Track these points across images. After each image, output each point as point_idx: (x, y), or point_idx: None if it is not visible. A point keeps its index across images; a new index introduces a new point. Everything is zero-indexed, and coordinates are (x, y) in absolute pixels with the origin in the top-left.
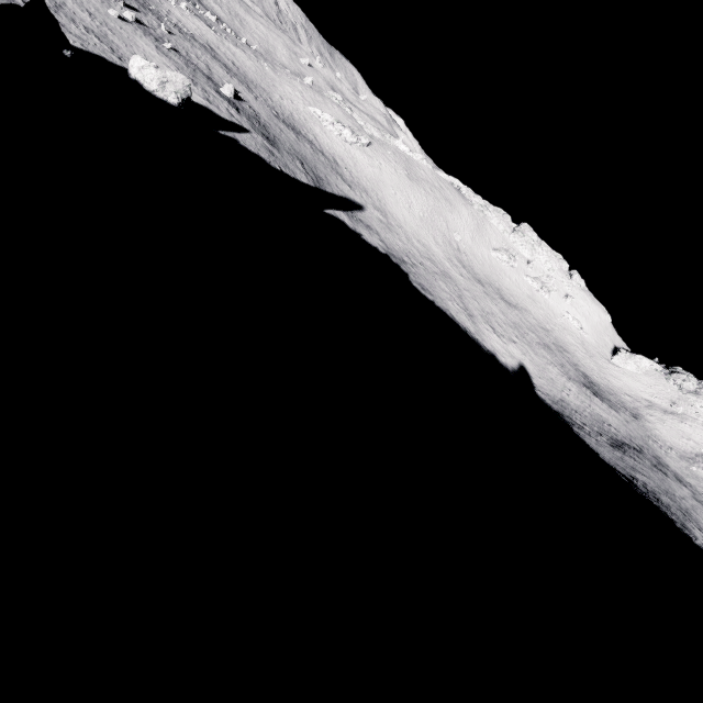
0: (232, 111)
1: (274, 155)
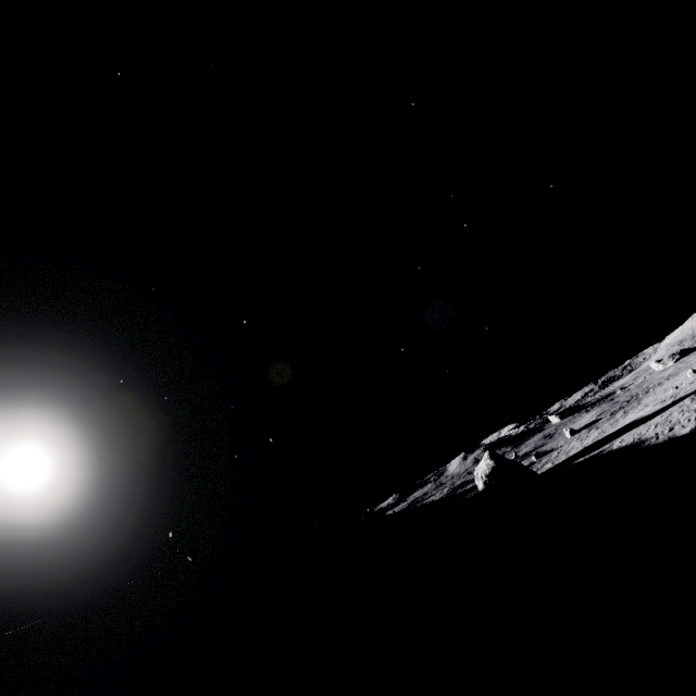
0: None
1: None
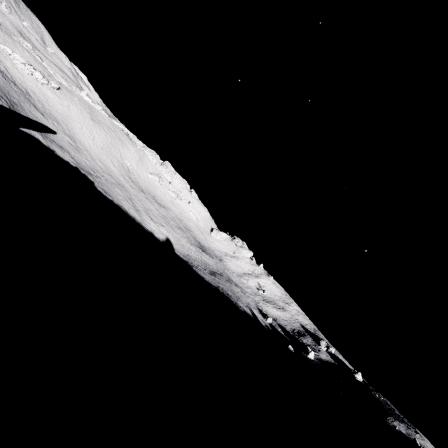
0: None
1: None
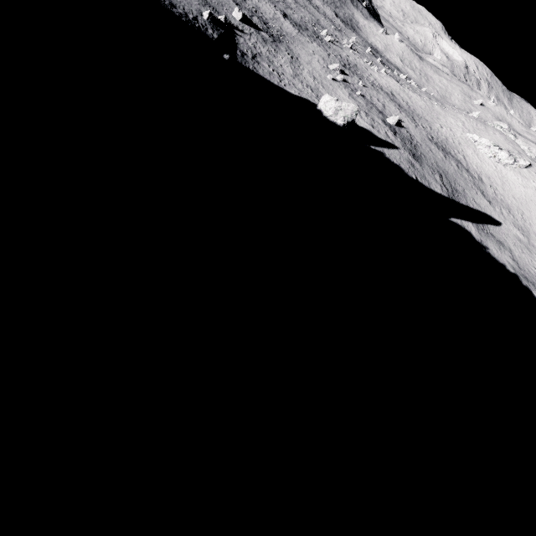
0: (389, 134)
1: (414, 167)
